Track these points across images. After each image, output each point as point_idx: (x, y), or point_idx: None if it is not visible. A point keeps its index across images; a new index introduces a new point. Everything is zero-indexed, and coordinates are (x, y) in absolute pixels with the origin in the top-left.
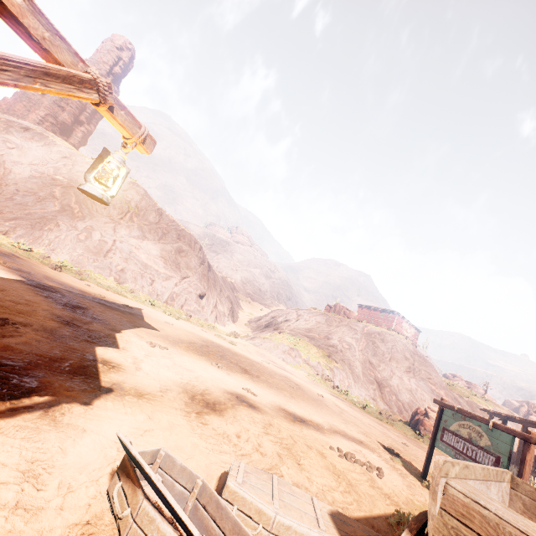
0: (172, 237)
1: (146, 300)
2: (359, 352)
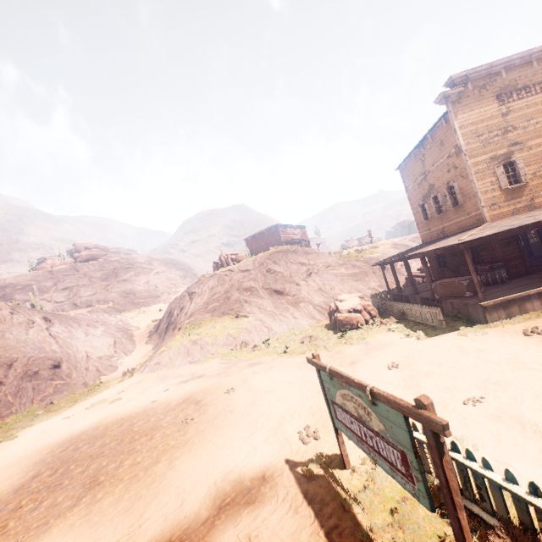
0: None
1: None
2: (262, 289)
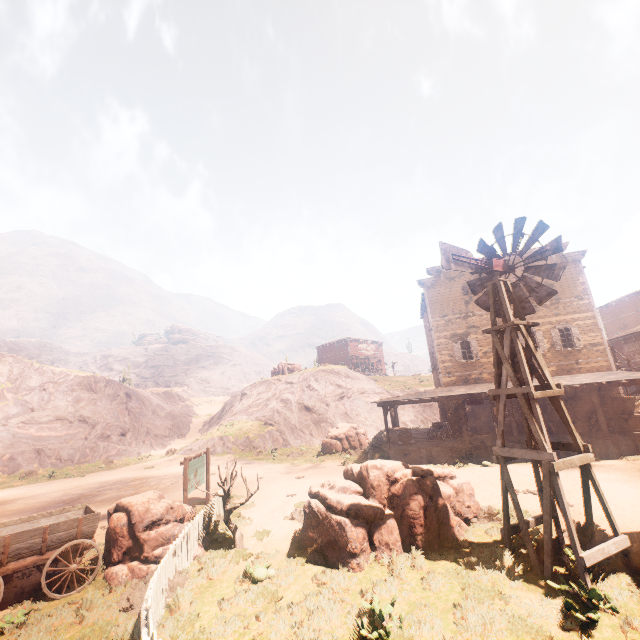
0: (64, 392)
1: (44, 475)
2: (295, 403)
